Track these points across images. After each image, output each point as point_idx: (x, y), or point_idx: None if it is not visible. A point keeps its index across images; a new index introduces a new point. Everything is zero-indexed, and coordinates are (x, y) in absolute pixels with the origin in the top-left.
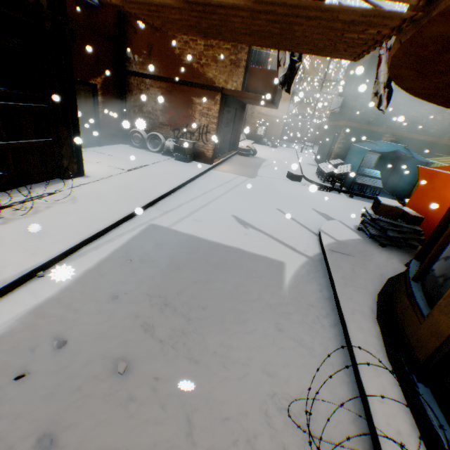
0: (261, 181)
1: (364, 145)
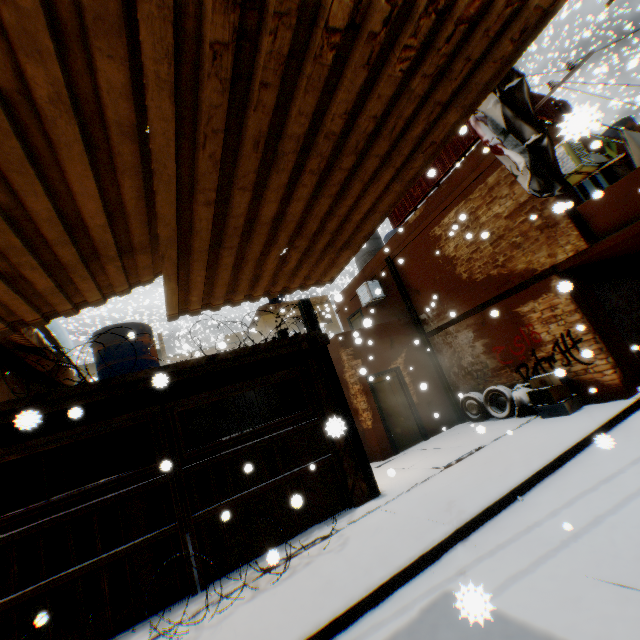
0: None
1: None
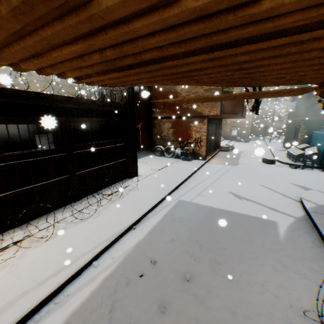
0: (242, 167)
1: (323, 131)
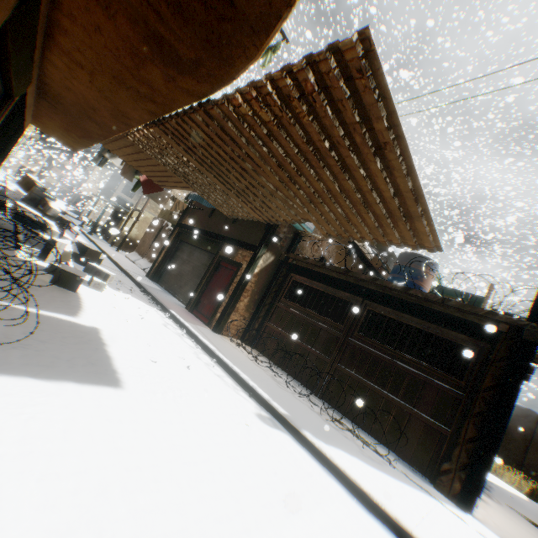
0: None
1: None
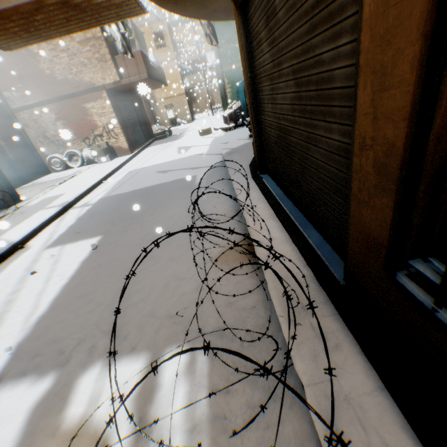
0: (178, 146)
1: None
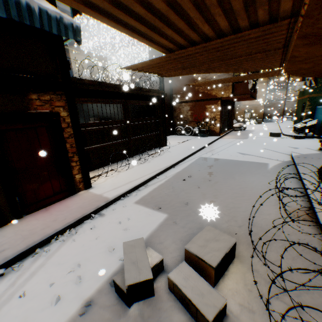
0: (251, 139)
1: None
